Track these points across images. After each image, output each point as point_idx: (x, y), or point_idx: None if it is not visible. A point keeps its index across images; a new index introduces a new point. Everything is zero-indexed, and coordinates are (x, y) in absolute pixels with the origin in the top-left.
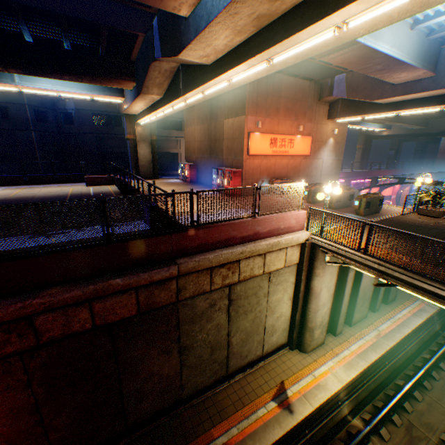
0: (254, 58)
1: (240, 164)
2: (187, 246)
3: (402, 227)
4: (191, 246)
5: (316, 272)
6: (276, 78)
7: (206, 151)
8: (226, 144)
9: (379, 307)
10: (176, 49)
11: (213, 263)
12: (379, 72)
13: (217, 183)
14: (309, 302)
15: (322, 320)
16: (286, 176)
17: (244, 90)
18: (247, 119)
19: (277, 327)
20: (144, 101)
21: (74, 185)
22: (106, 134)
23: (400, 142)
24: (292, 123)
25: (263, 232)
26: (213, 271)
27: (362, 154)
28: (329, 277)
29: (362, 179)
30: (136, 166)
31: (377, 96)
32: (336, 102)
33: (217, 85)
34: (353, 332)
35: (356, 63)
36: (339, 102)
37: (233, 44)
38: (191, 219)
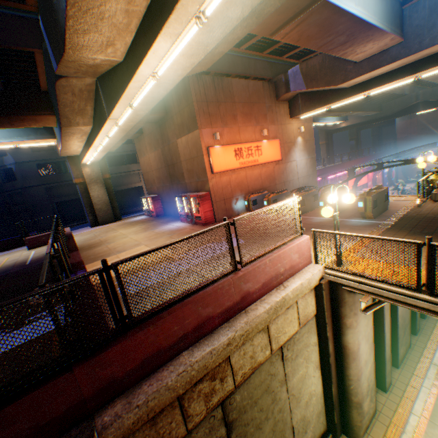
0: (173, 15)
1: (206, 185)
2: (118, 374)
3: (434, 224)
4: (127, 370)
5: (346, 322)
6: (224, 83)
7: (167, 179)
8: (185, 166)
9: (418, 325)
10: (60, 42)
11: (178, 390)
12: (342, 47)
13: (185, 213)
14: (346, 366)
15: (368, 382)
16: (261, 187)
17: (190, 100)
18: (202, 132)
19: (309, 417)
20: (74, 137)
21: (15, 251)
22: (56, 183)
23: (357, 131)
24: (254, 128)
25: (255, 289)
26: (183, 397)
27: (327, 149)
28: (364, 322)
29: (338, 172)
30: (92, 211)
31: (341, 79)
32: (296, 98)
33: (143, 87)
34: (406, 378)
35: (316, 36)
36: (299, 97)
37: (139, 8)
38: (114, 319)
